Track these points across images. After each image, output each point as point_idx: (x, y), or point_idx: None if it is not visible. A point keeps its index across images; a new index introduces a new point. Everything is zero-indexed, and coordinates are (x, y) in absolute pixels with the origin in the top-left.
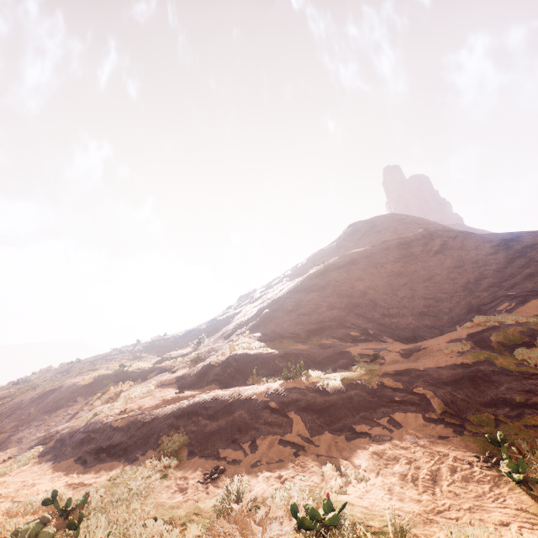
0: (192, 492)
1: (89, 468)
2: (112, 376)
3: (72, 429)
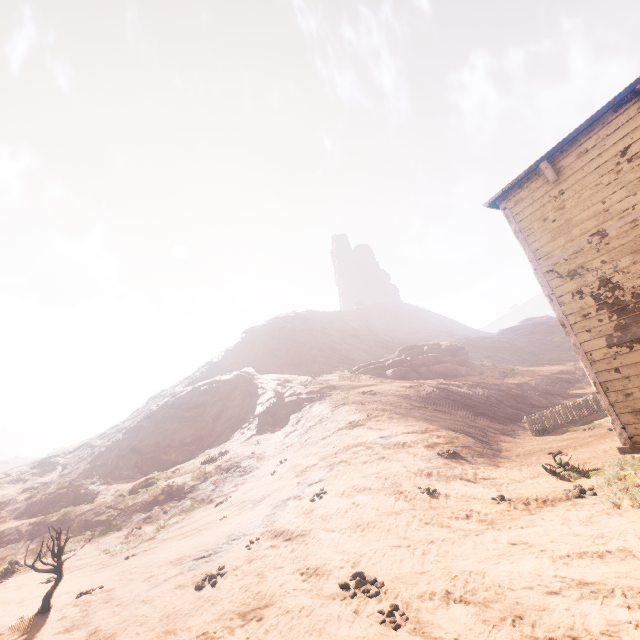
0: None
1: None
2: None
3: None
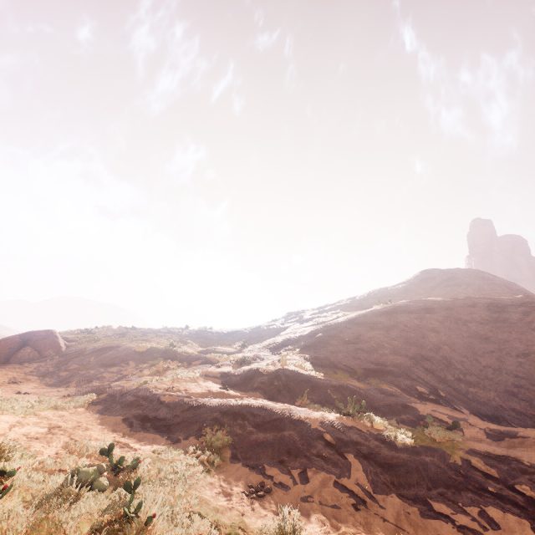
0: (236, 501)
1: (134, 432)
2: (162, 351)
3: (123, 388)
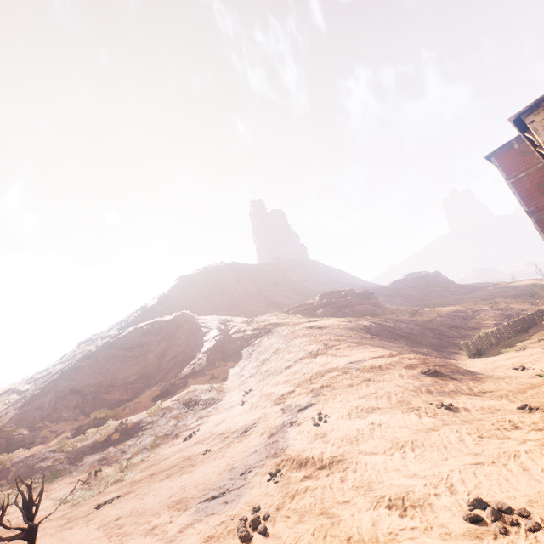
0: None
1: None
2: None
3: None
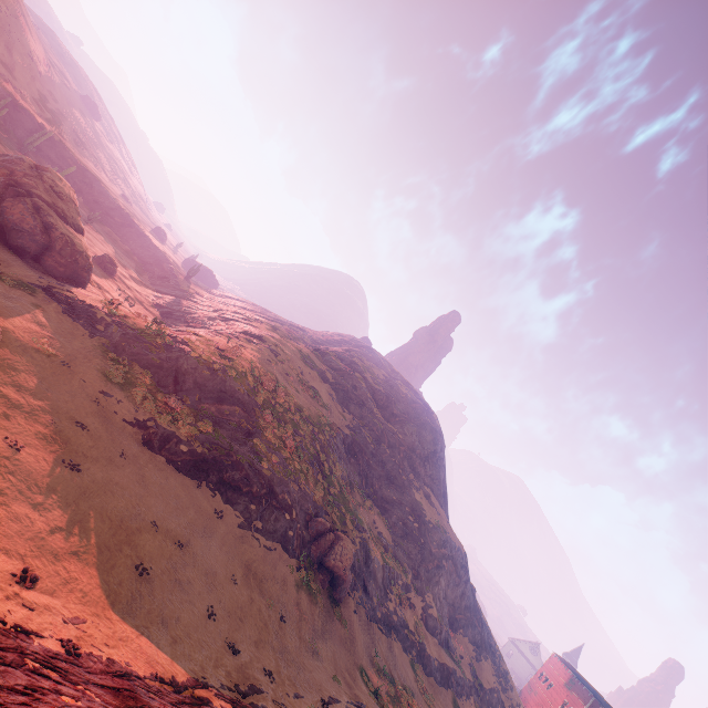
0: None
1: (440, 688)
2: (390, 569)
3: (418, 648)
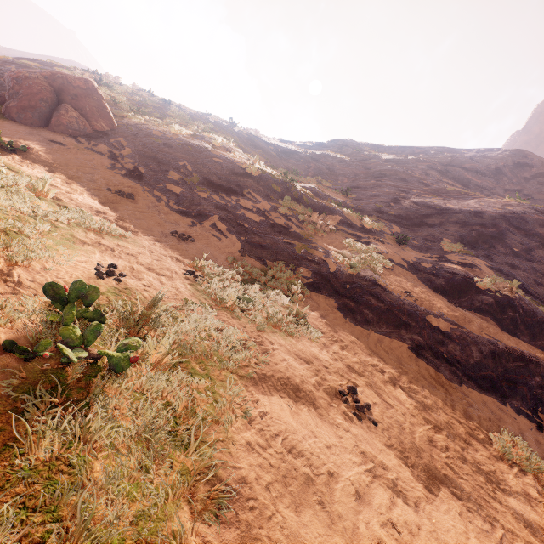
0: None
1: (459, 387)
2: (280, 183)
3: (331, 269)
